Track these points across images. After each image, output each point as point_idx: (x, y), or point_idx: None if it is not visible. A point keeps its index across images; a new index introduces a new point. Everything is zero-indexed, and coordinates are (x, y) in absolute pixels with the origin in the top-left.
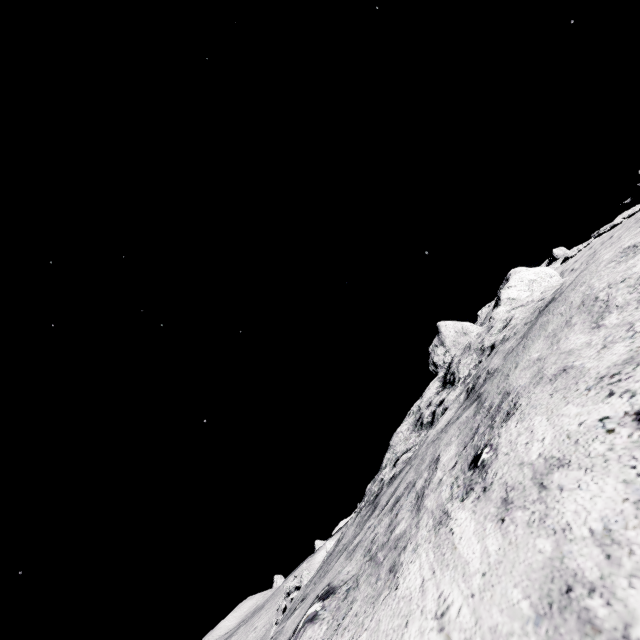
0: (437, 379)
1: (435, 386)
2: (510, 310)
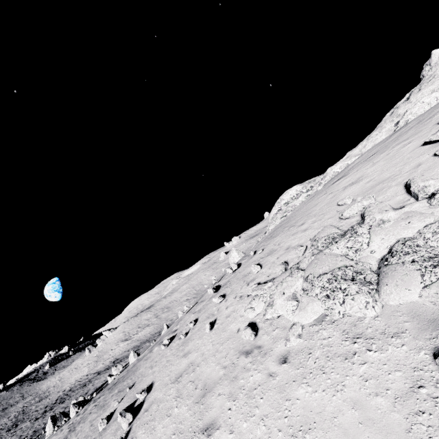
0: (410, 92)
1: (406, 97)
2: None
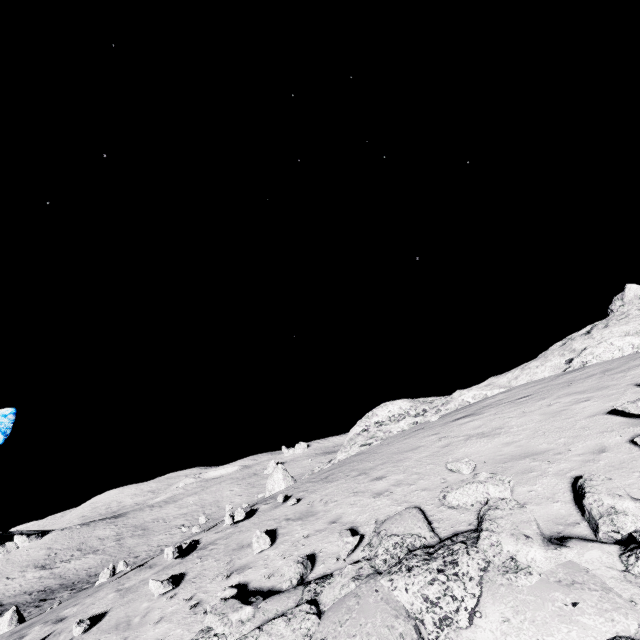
0: (592, 325)
1: (586, 329)
2: (637, 309)
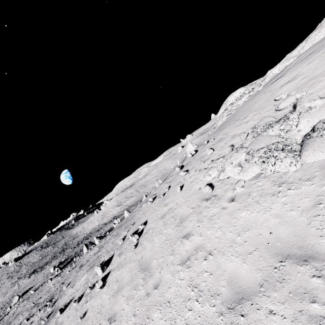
0: None
1: None
2: None
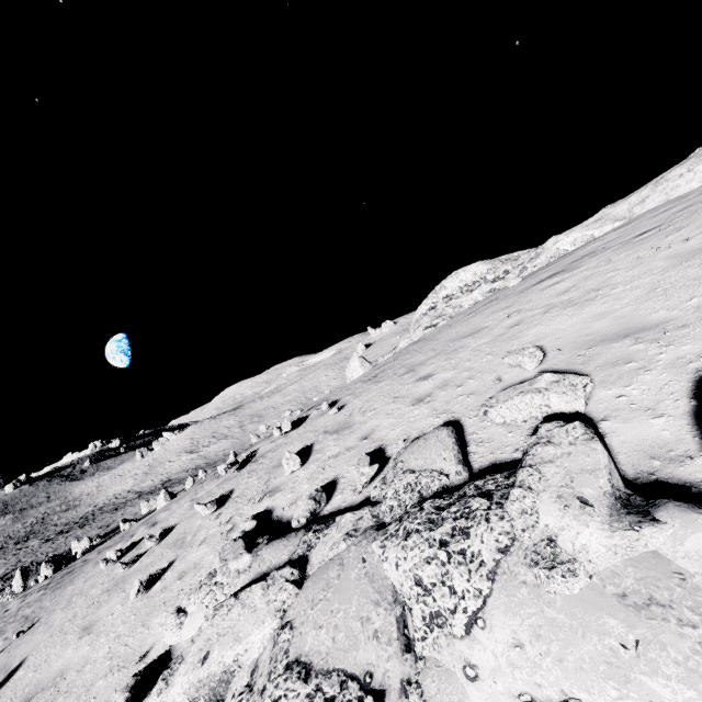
0: None
1: None
2: None
